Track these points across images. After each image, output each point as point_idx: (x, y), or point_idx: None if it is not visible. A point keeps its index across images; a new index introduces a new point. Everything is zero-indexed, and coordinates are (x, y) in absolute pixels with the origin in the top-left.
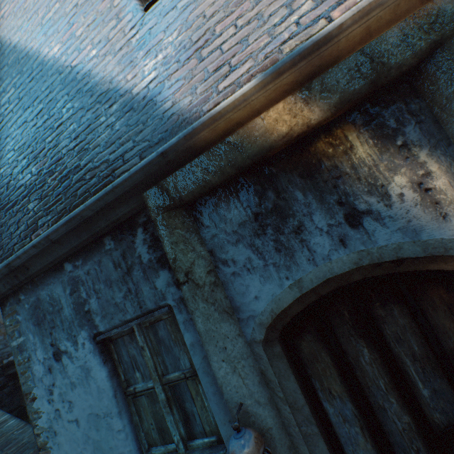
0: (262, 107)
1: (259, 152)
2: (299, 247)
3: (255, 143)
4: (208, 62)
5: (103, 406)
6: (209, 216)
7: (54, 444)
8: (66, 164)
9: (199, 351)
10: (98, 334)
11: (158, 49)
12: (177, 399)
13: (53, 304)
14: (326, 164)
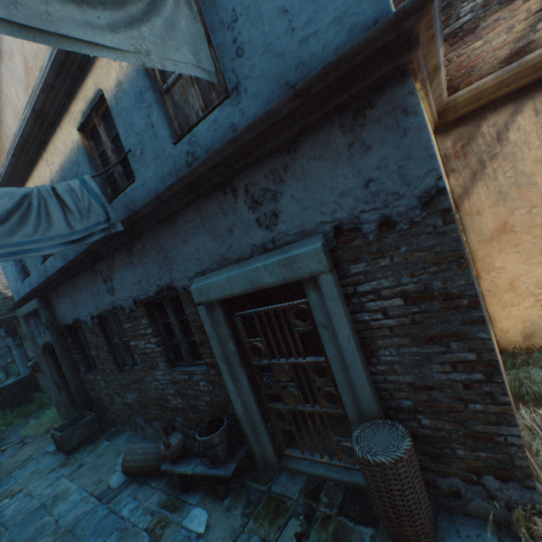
0: None
1: None
2: None
3: None
4: None
5: None
6: None
7: None
8: None
9: (19, 354)
10: None
11: None
12: (5, 370)
13: None
14: None
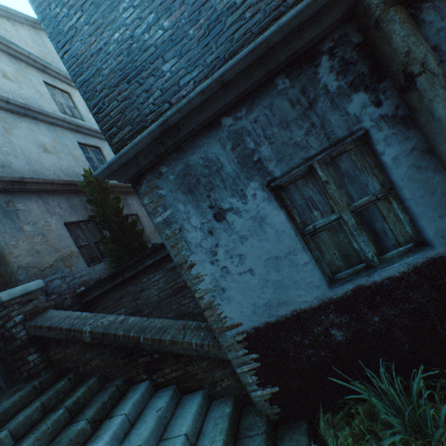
0: None
1: None
2: None
3: None
4: None
5: (284, 247)
6: (432, 11)
7: (223, 300)
8: (214, 8)
9: (403, 162)
10: (270, 182)
11: None
12: (365, 223)
13: (209, 166)
14: None
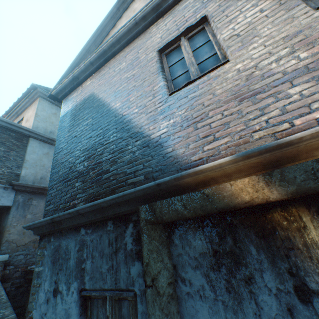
0: (232, 172)
1: (224, 207)
2: (247, 297)
3: (223, 200)
4: (200, 131)
5: None
6: (179, 237)
7: None
8: (102, 166)
9: None
10: (84, 289)
11: (171, 116)
12: None
13: (66, 253)
14: (280, 232)
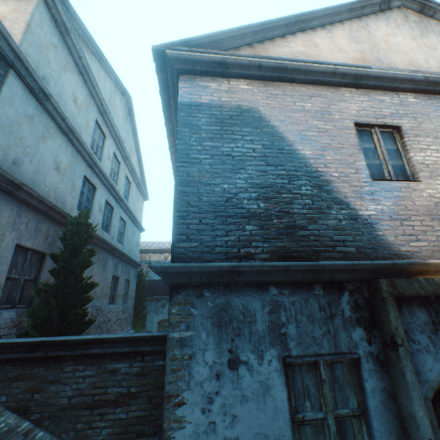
0: (439, 270)
1: None
2: None
3: None
4: (405, 228)
5: (276, 427)
6: (406, 309)
7: None
8: (294, 219)
9: (377, 395)
10: (285, 356)
11: (378, 202)
12: (340, 434)
13: (245, 314)
14: None
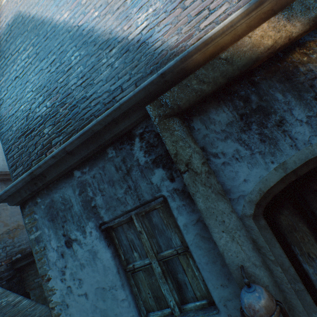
0: (242, 33)
1: (246, 63)
2: (281, 137)
3: (244, 56)
4: (191, 9)
5: (109, 281)
6: (200, 121)
7: (66, 315)
8: (74, 97)
9: (191, 230)
10: (103, 224)
11: (148, 5)
12: (170, 272)
13: (64, 203)
14: (302, 69)
